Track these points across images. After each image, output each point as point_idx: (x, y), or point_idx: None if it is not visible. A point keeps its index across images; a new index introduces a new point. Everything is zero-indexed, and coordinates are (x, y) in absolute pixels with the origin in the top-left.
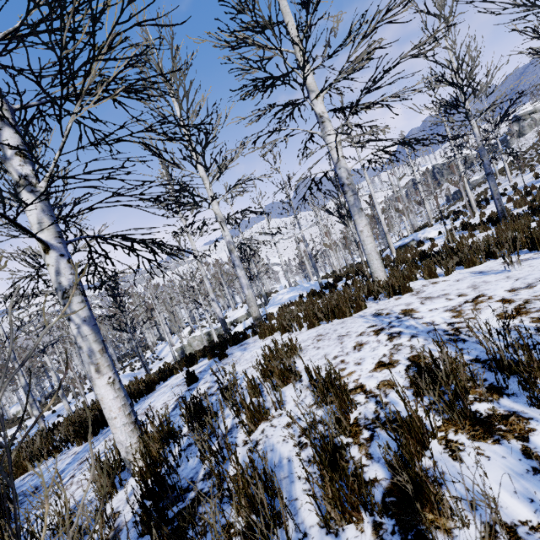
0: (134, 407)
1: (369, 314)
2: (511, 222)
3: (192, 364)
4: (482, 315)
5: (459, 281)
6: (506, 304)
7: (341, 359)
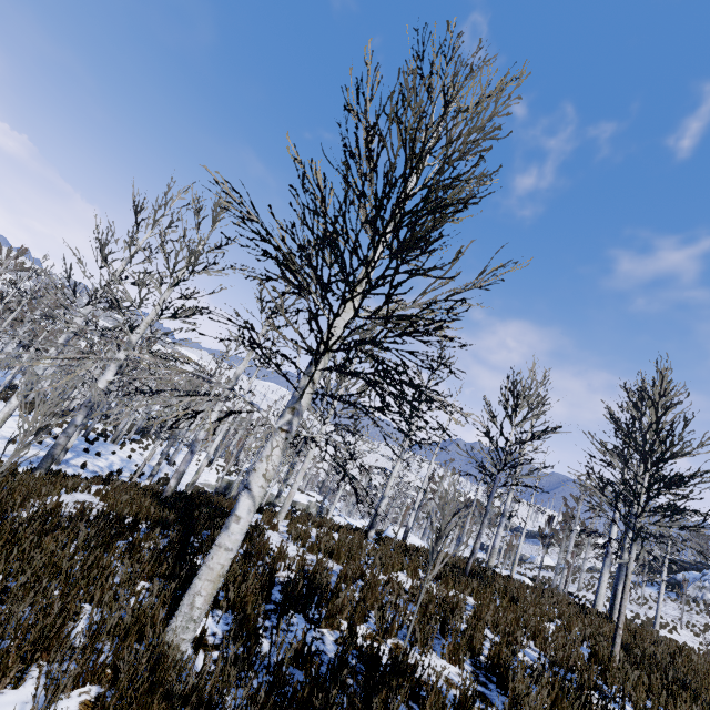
0: None
1: None
2: None
3: None
4: None
5: None
6: None
7: None
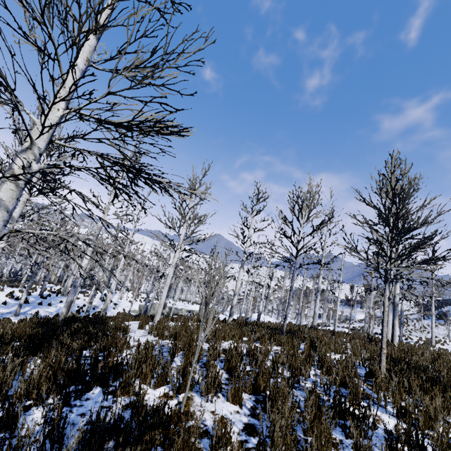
0: None
1: None
2: None
3: None
4: None
5: None
6: None
7: None
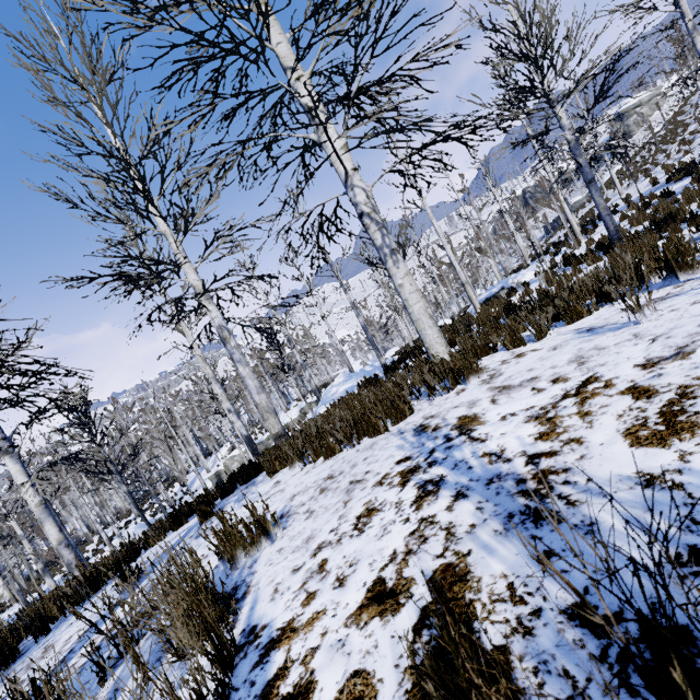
0: (51, 631)
1: (412, 427)
2: (629, 243)
3: (179, 524)
4: (595, 433)
5: (556, 349)
6: (642, 400)
7: (322, 559)
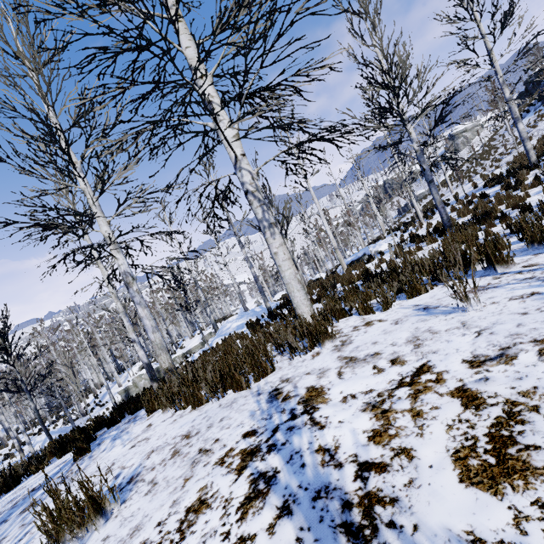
0: None
1: (268, 389)
2: (458, 232)
3: (64, 451)
4: (425, 446)
5: (398, 324)
6: (470, 410)
7: None
